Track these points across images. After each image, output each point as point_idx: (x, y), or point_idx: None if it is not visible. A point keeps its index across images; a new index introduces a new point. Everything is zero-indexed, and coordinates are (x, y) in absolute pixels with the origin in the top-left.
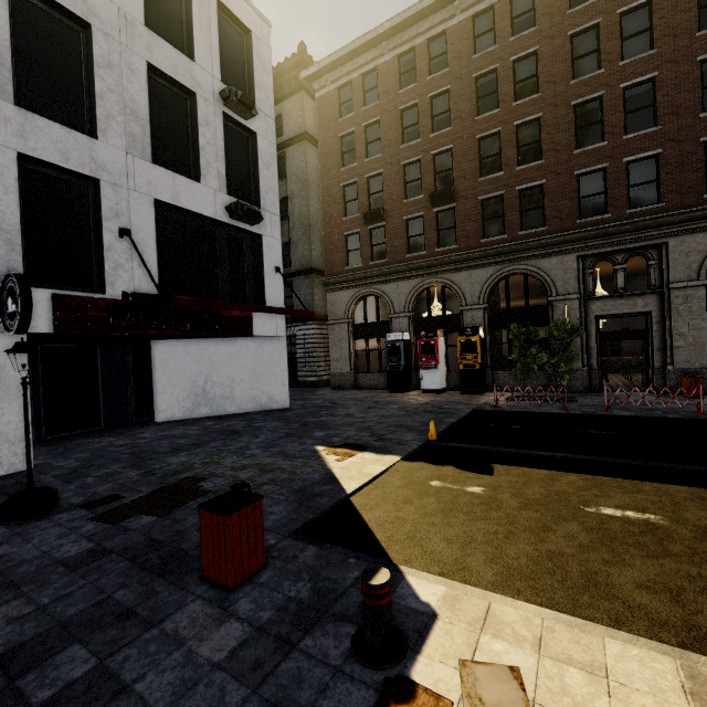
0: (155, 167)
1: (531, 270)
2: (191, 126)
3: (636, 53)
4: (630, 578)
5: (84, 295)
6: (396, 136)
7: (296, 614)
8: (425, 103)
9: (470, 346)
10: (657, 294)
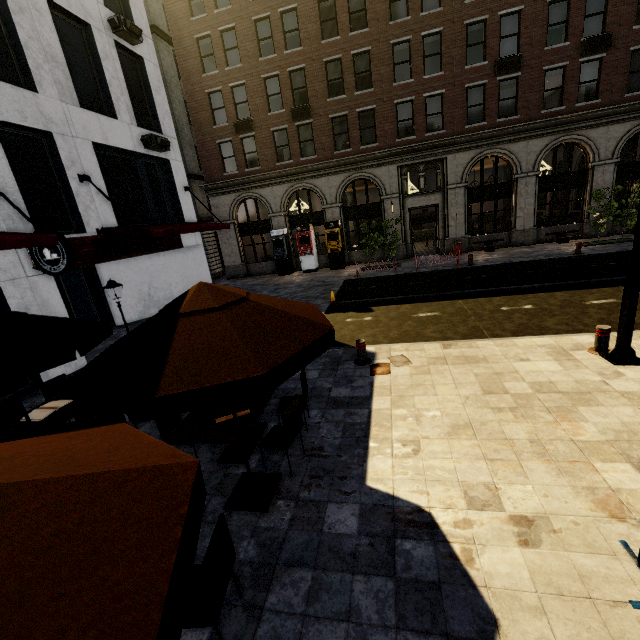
0: (83, 111)
1: (370, 176)
2: (92, 59)
3: (431, 7)
4: (429, 331)
5: (74, 236)
6: (253, 47)
7: (331, 364)
8: (277, 17)
9: (333, 235)
10: (441, 192)
